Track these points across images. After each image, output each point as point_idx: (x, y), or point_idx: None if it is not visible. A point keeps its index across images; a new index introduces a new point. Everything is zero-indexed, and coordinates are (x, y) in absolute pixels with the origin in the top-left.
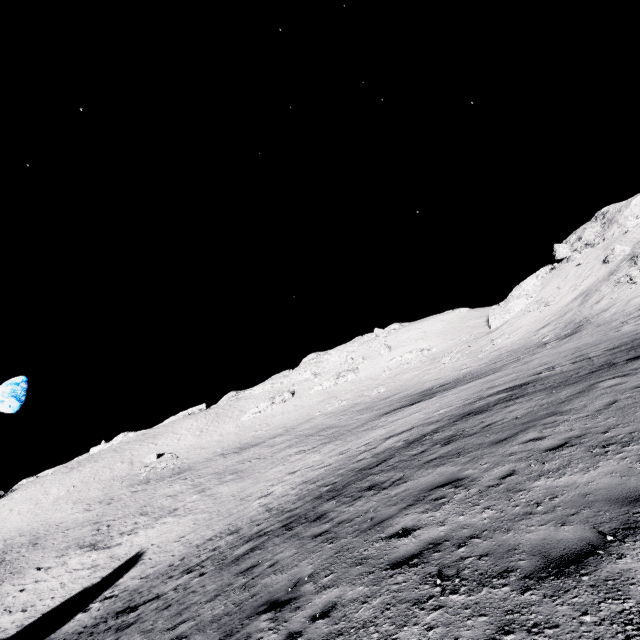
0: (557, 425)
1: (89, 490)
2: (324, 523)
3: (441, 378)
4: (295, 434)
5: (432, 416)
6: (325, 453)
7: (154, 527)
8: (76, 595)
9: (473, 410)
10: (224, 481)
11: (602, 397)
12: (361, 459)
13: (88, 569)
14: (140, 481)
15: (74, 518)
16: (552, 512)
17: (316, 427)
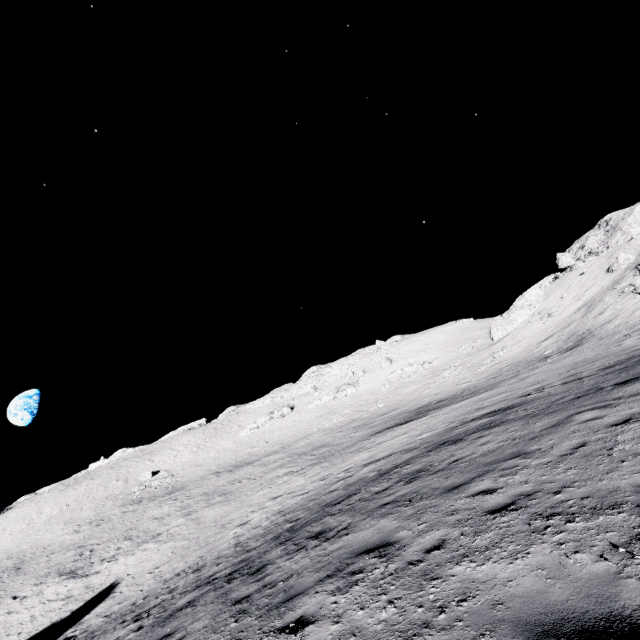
0: (515, 472)
1: (81, 509)
2: (256, 581)
3: (440, 393)
4: (290, 452)
5: (413, 441)
6: (309, 477)
7: (134, 554)
8: (42, 632)
9: (450, 438)
10: (211, 503)
11: (573, 436)
12: (333, 490)
13: (61, 600)
14: (133, 500)
15: (62, 540)
16: (449, 630)
17: (311, 445)
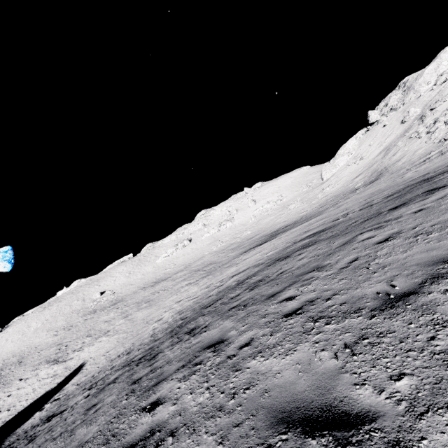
0: (310, 283)
1: (56, 321)
2: (149, 366)
3: (287, 220)
4: (190, 270)
5: (262, 258)
6: (200, 286)
7: (94, 345)
8: (40, 397)
9: (283, 255)
10: (140, 308)
11: (352, 252)
12: (210, 295)
13: (51, 378)
14: (90, 312)
15: (47, 342)
16: (231, 414)
17: (204, 263)
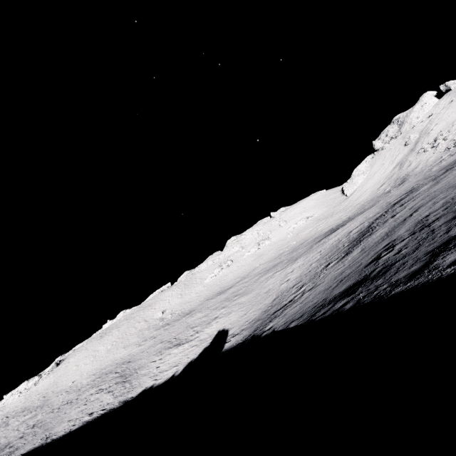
0: (454, 174)
1: (128, 340)
2: (381, 228)
3: (331, 225)
4: (254, 275)
5: (368, 217)
6: (303, 260)
7: (212, 325)
8: (204, 350)
9: (397, 201)
10: (235, 299)
11: None
12: (348, 238)
13: (192, 347)
14: (162, 326)
15: (137, 350)
16: None
17: (266, 268)
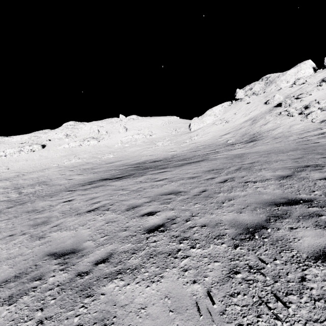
0: None
1: None
2: None
3: (154, 155)
4: (15, 182)
5: None
6: None
7: None
8: None
9: None
10: None
11: None
12: None
13: None
14: None
15: None
16: None
17: (38, 178)
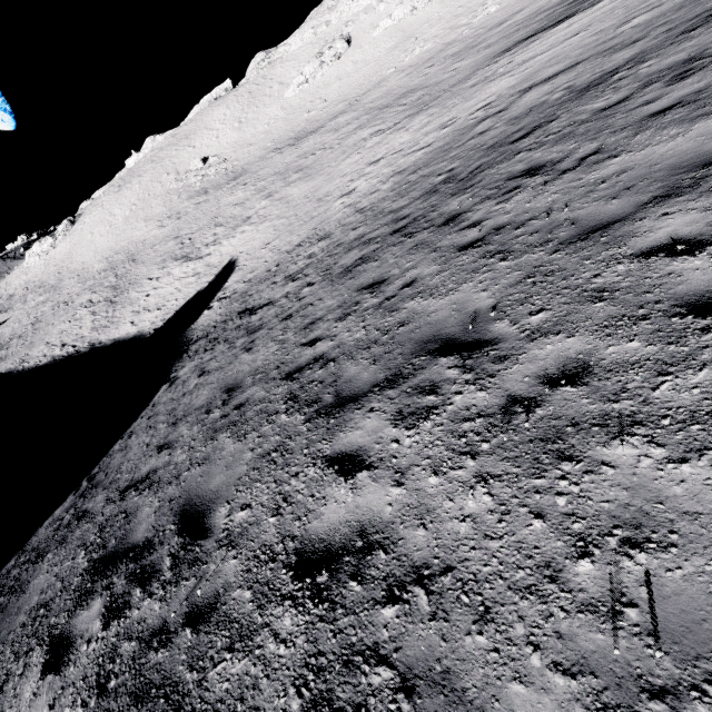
0: None
1: (151, 207)
2: (466, 229)
3: None
4: (363, 109)
5: (617, 35)
6: (416, 130)
7: (235, 237)
8: (194, 297)
9: None
10: (290, 182)
11: None
12: (485, 131)
13: (193, 277)
14: (197, 192)
15: (154, 235)
16: None
17: (391, 94)
